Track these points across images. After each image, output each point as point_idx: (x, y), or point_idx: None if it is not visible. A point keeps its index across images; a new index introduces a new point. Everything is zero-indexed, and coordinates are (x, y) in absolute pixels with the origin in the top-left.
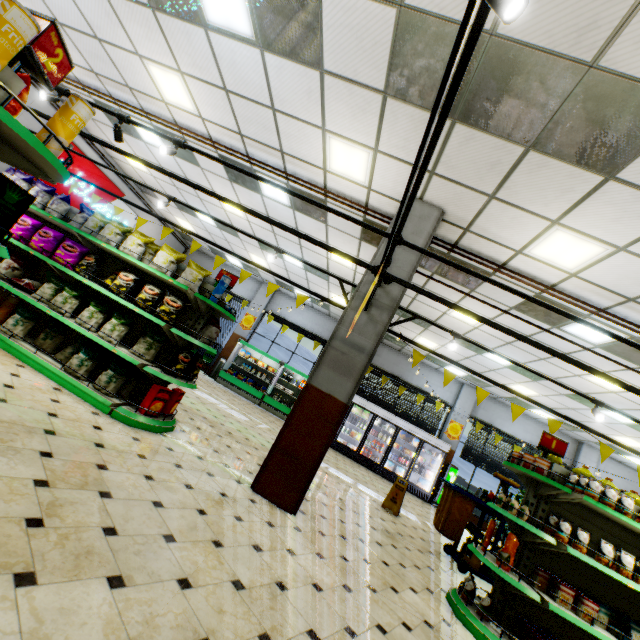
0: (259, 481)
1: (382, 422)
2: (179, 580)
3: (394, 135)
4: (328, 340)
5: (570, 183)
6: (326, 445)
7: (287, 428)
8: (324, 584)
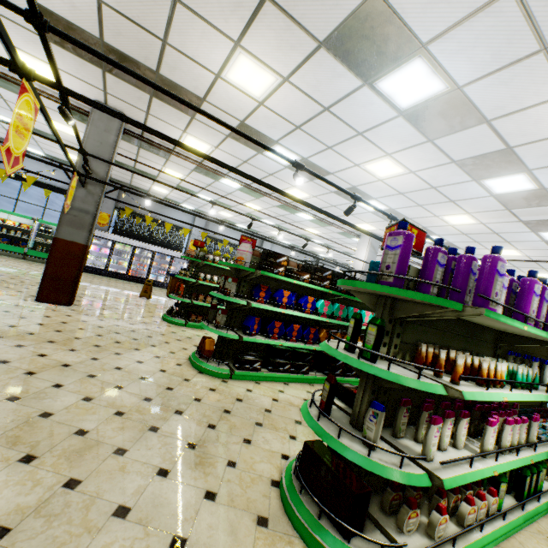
0: (40, 296)
1: (142, 251)
2: (9, 326)
3: (67, 64)
4: (62, 209)
5: (180, 116)
6: (79, 269)
7: (50, 265)
8: (89, 320)
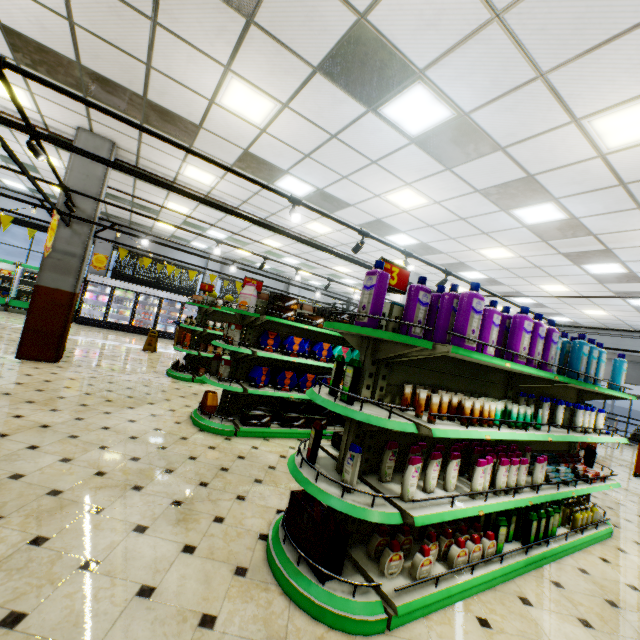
0: (21, 353)
1: (148, 297)
2: None
3: (42, 88)
4: (44, 252)
5: None
6: (67, 320)
7: (31, 317)
8: (78, 378)
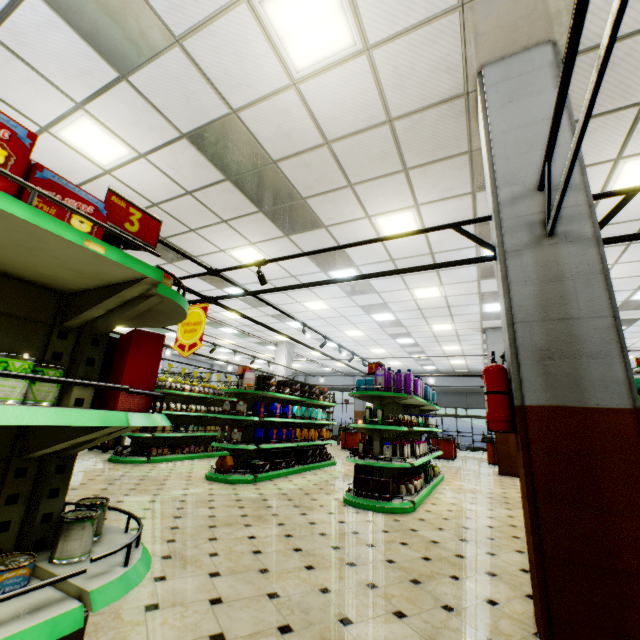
0: None
1: None
2: None
3: None
4: None
5: (155, 260)
6: None
7: None
8: None
